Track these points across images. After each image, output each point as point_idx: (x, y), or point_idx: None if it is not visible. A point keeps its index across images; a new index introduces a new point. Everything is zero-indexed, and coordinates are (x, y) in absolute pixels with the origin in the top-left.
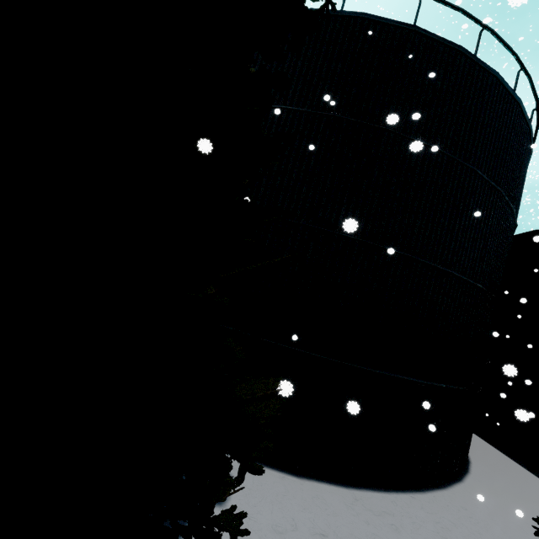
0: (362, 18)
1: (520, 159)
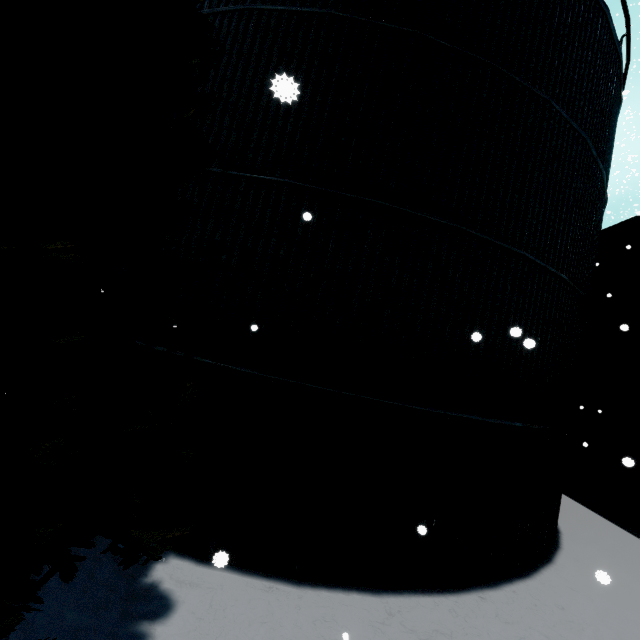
0: None
1: (610, 100)
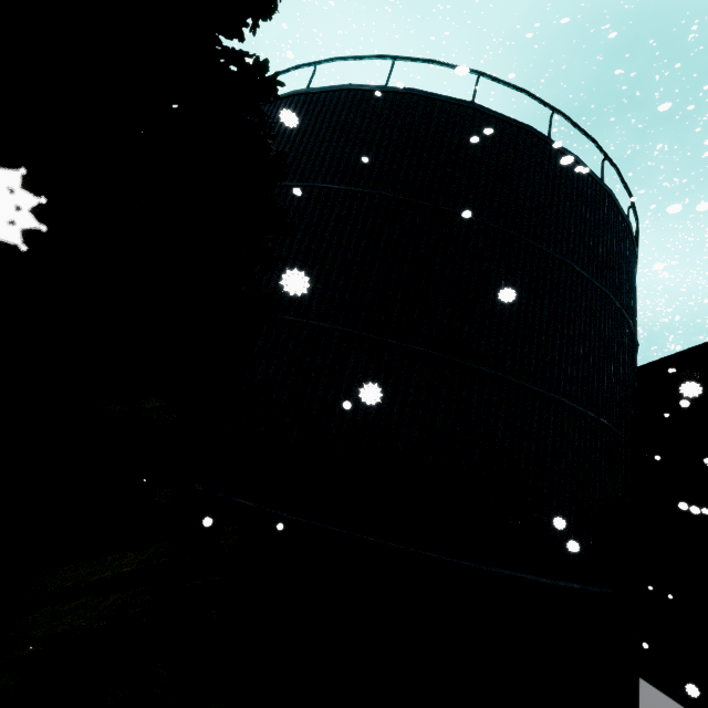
0: (410, 94)
1: (625, 259)
